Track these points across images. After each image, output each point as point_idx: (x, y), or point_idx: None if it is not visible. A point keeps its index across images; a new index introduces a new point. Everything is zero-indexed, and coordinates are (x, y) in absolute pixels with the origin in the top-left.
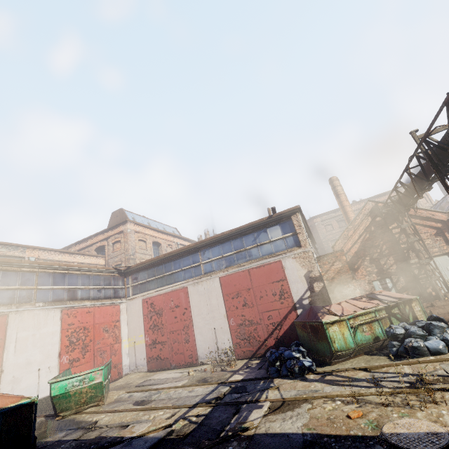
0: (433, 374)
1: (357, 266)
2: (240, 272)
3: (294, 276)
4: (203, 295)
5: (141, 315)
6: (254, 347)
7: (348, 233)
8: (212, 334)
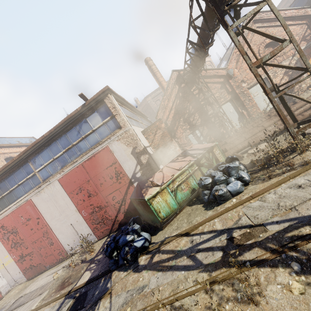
0: (239, 225)
1: (176, 127)
2: (75, 169)
3: (123, 156)
4: (49, 201)
5: None
6: (109, 225)
7: (164, 103)
8: (71, 229)
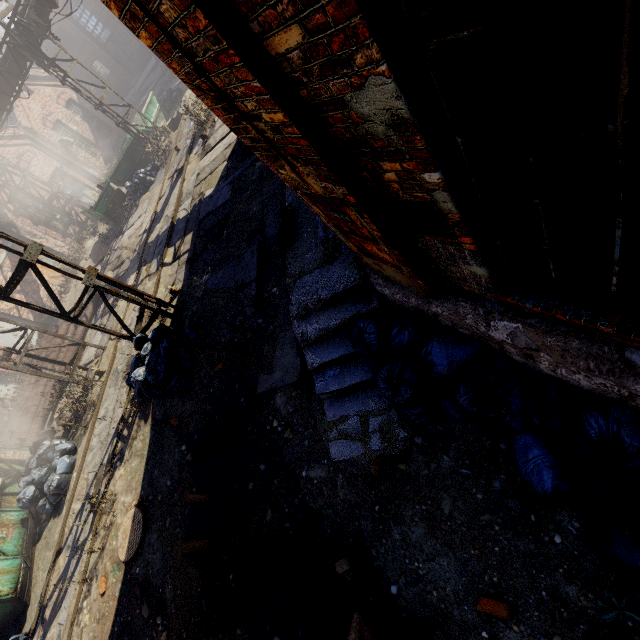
0: (91, 484)
1: None
2: None
3: None
4: None
5: None
6: None
7: None
8: None
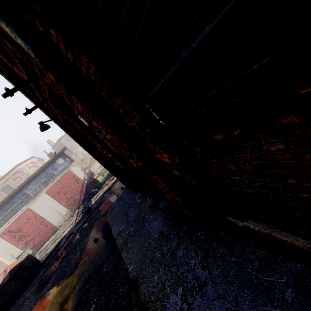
0: None
1: None
2: (54, 184)
3: (77, 172)
4: (41, 204)
5: (5, 242)
6: (77, 204)
7: None
8: (57, 214)
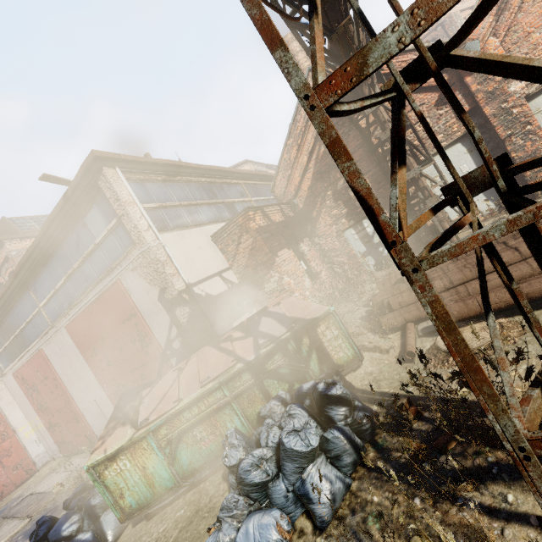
0: None
1: (316, 212)
2: (81, 314)
3: (146, 303)
4: (62, 358)
5: (23, 394)
6: None
7: (289, 156)
8: (96, 408)
